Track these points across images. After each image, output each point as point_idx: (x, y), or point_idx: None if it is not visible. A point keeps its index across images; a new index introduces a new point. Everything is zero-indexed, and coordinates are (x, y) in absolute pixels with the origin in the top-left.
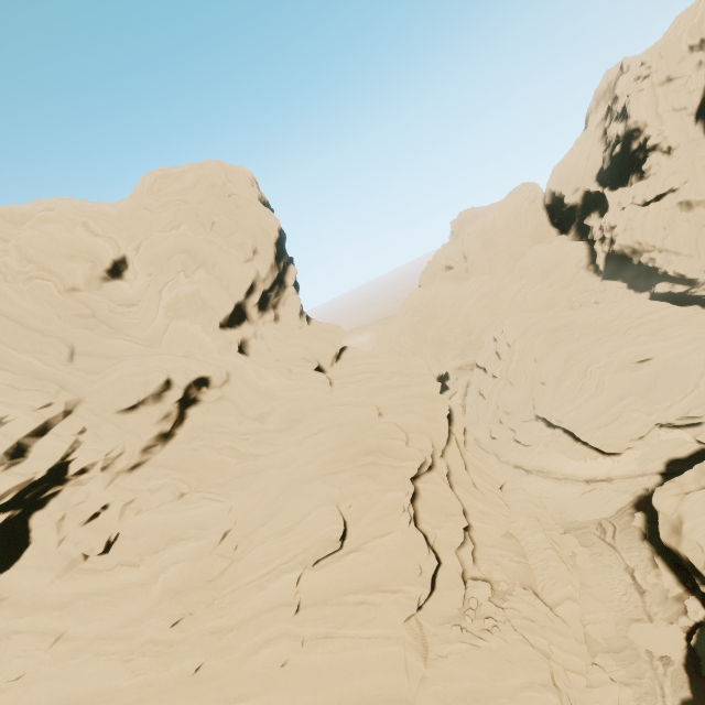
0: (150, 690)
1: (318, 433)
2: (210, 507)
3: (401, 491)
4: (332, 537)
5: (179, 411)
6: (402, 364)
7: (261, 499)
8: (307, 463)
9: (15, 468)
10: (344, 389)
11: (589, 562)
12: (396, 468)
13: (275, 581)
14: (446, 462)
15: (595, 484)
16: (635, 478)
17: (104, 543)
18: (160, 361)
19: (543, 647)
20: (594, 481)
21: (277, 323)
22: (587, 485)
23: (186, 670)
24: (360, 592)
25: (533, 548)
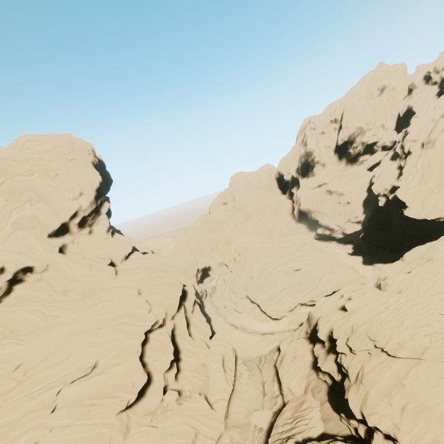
0: None
1: (98, 304)
2: (14, 348)
3: (135, 339)
4: (85, 366)
5: (8, 286)
6: (163, 264)
7: (50, 343)
8: (86, 321)
9: None
10: (123, 277)
11: (246, 379)
12: (137, 326)
13: (44, 393)
14: (175, 322)
15: (266, 335)
16: (284, 333)
17: None
18: None
19: (195, 425)
20: (265, 334)
21: (90, 235)
22: (262, 336)
23: None
24: (95, 398)
25: (213, 371)
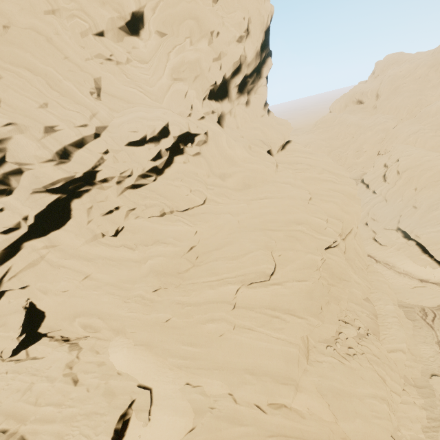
0: (138, 322)
1: (264, 199)
2: (183, 227)
3: (319, 256)
4: (265, 271)
5: (169, 156)
6: (332, 164)
7: (217, 232)
8: (253, 217)
9: (63, 166)
10: (286, 172)
11: (412, 330)
12: (316, 239)
13: (222, 286)
14: (344, 243)
15: (426, 283)
16: None
17: (114, 230)
18: (162, 113)
19: (383, 375)
20: (426, 282)
21: (246, 107)
22: (420, 282)
23: (160, 319)
24: (277, 310)
25: (384, 313)
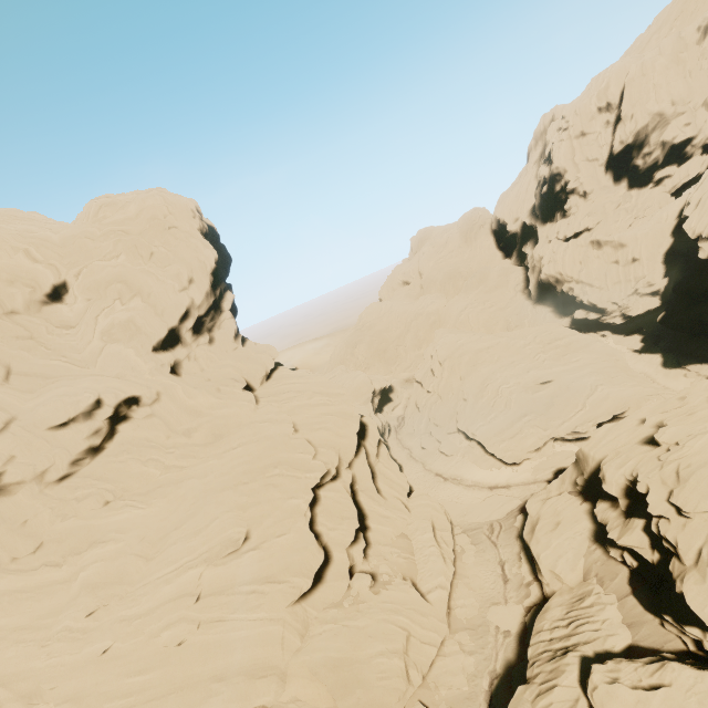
0: (62, 669)
1: (237, 447)
2: (132, 513)
3: (300, 499)
4: (233, 537)
5: (109, 427)
6: (325, 384)
7: (179, 506)
8: (224, 474)
9: None
10: (268, 407)
11: (473, 557)
12: (300, 479)
13: (181, 575)
14: (353, 472)
15: (496, 490)
16: (527, 485)
17: (30, 546)
18: (92, 382)
19: (404, 624)
20: (496, 488)
21: (211, 345)
22: (490, 491)
23: (96, 651)
24: (253, 583)
25: (421, 545)
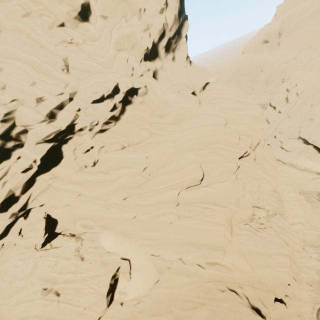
0: (116, 220)
1: (192, 128)
2: (138, 155)
3: (234, 164)
4: (197, 178)
5: (122, 106)
6: (241, 96)
7: (162, 156)
8: (185, 142)
9: (52, 123)
10: (207, 106)
11: (310, 209)
12: (232, 152)
13: (168, 191)
14: (254, 153)
15: None
16: None
17: (92, 162)
18: (113, 77)
19: (286, 240)
20: None
21: (173, 62)
22: (317, 175)
23: (130, 216)
24: (207, 203)
25: (287, 199)
